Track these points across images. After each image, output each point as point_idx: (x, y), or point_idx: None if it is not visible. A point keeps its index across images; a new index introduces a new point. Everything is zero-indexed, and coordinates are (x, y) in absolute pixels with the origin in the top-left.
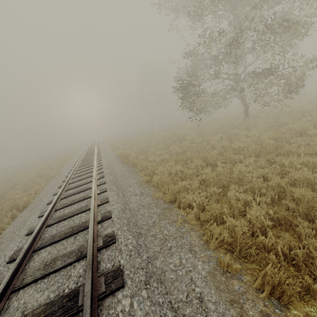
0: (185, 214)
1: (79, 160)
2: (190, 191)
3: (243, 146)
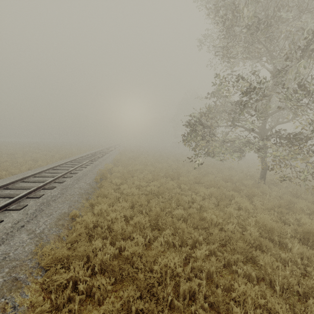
0: (10, 313)
1: (71, 159)
2: (91, 261)
3: (215, 222)
